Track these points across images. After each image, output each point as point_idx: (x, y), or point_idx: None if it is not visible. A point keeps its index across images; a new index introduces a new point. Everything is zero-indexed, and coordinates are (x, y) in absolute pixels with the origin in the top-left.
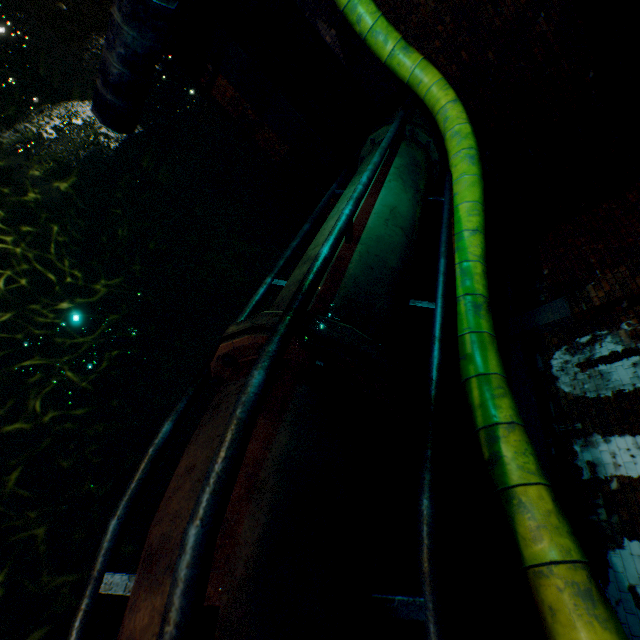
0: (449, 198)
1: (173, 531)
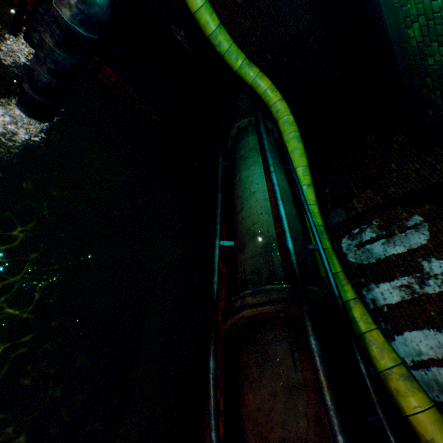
0: (293, 166)
1: (288, 433)
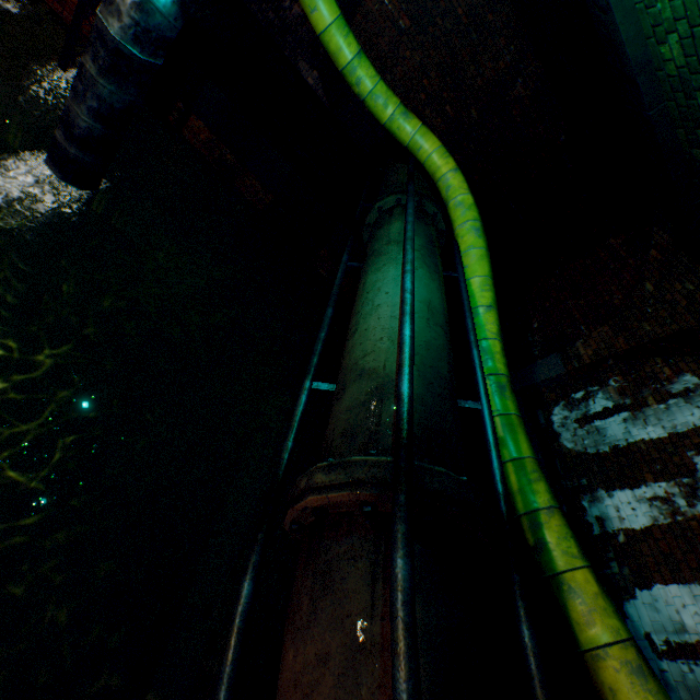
0: (463, 274)
1: None
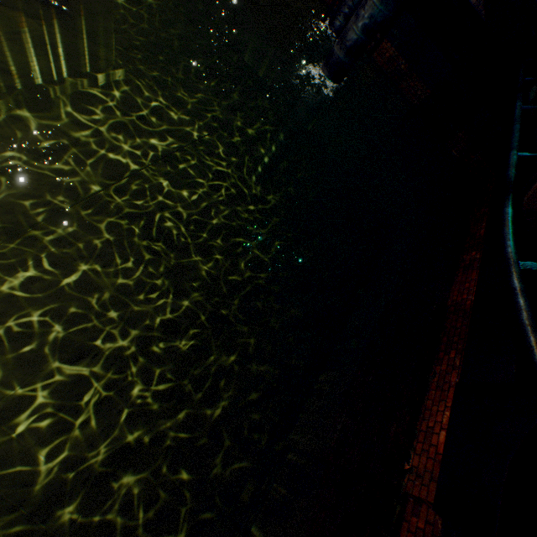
0: None
1: None
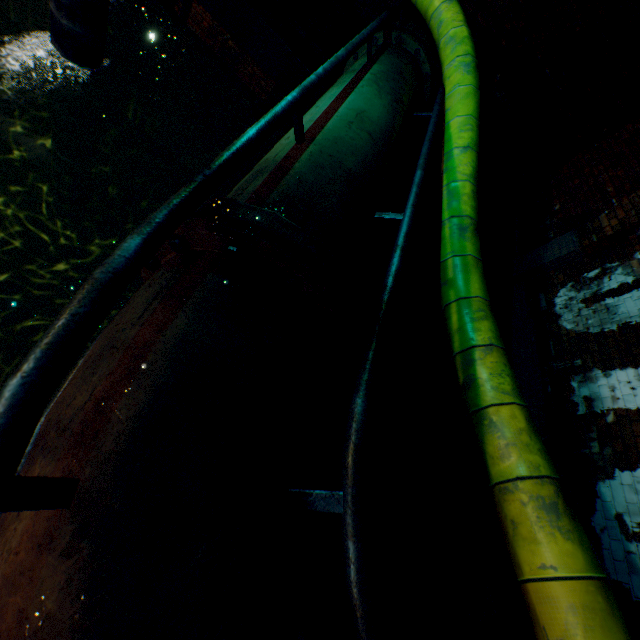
0: (437, 112)
1: (55, 415)
